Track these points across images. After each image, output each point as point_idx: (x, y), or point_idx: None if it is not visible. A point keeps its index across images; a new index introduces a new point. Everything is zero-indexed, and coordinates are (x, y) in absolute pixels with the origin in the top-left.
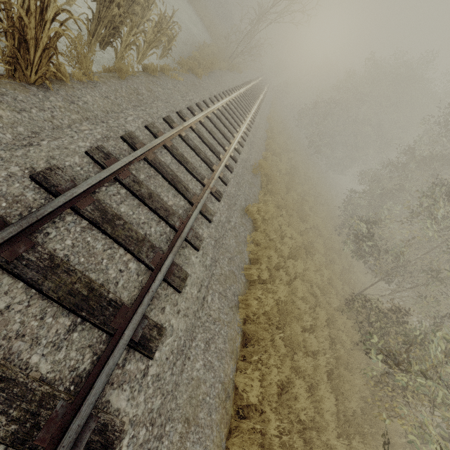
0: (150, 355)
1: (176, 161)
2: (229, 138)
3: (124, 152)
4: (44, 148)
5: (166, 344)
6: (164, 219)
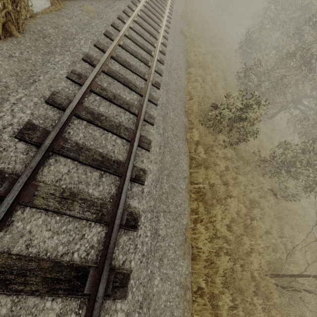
0: (166, 46)
1: (151, 8)
2: (166, 0)
3: (138, 3)
4: (124, 0)
5: (168, 48)
6: (157, 23)
